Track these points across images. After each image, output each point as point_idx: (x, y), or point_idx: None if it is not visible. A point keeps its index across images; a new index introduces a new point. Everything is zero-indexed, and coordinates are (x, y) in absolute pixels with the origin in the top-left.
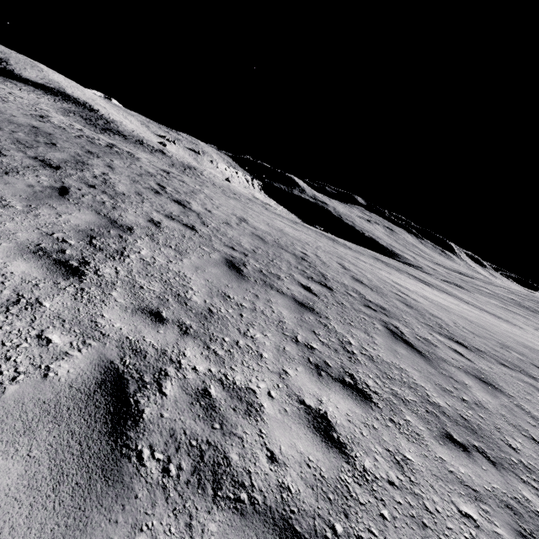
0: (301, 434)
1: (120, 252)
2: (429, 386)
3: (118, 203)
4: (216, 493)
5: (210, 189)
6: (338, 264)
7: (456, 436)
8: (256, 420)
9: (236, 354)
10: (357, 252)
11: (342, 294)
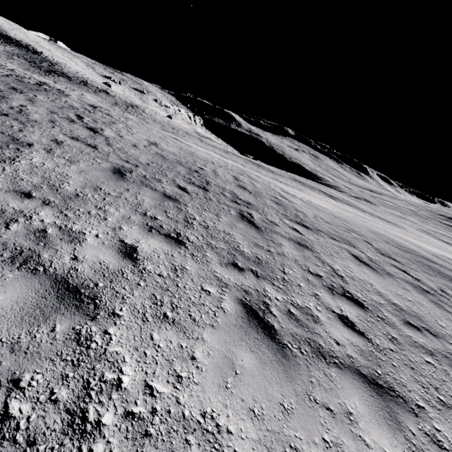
0: (108, 252)
1: (13, 158)
2: (244, 243)
3: (26, 127)
4: (21, 266)
5: (136, 122)
6: (232, 176)
7: (240, 264)
8: (75, 244)
9: (83, 217)
10: (278, 175)
11: (215, 193)
